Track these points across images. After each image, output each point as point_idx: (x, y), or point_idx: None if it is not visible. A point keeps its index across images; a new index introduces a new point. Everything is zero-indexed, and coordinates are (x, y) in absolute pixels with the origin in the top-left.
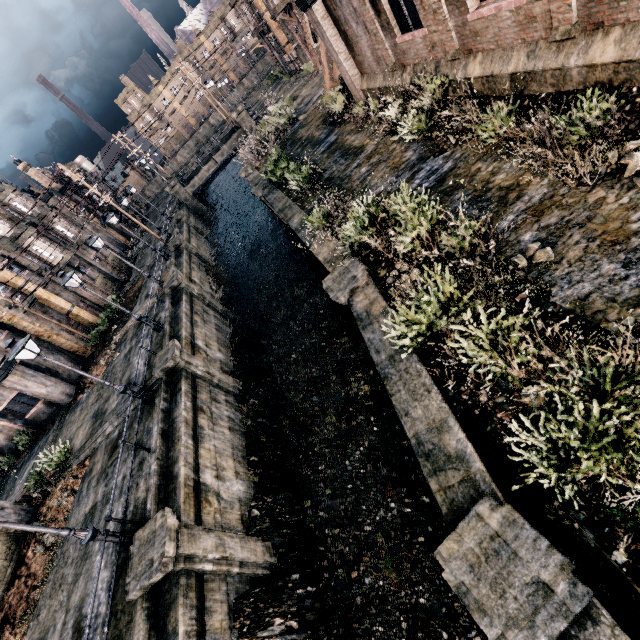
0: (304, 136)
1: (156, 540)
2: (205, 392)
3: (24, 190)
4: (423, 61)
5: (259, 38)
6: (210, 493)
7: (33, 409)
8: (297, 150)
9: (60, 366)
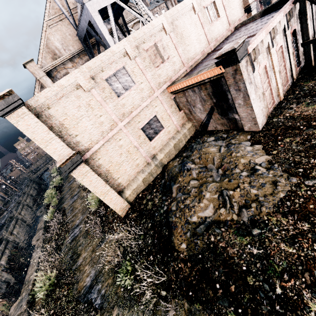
0: None
1: (1, 233)
2: (20, 222)
3: None
4: None
5: None
6: (15, 234)
7: None
8: None
9: None
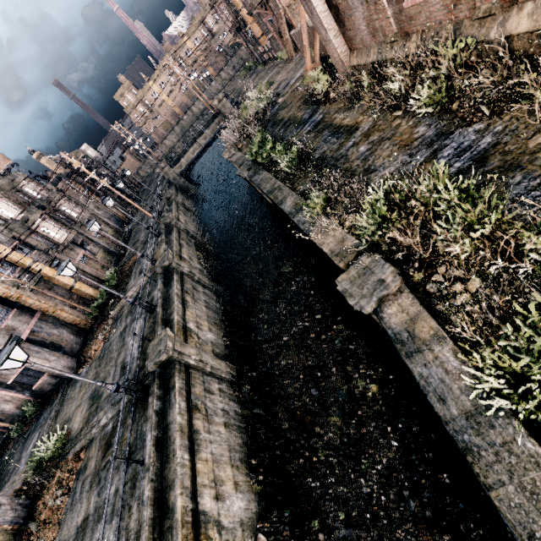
0: (285, 117)
1: None
2: (199, 384)
3: (38, 176)
4: (436, 25)
5: (235, 34)
6: (210, 524)
7: (39, 381)
8: (279, 131)
9: (63, 339)
